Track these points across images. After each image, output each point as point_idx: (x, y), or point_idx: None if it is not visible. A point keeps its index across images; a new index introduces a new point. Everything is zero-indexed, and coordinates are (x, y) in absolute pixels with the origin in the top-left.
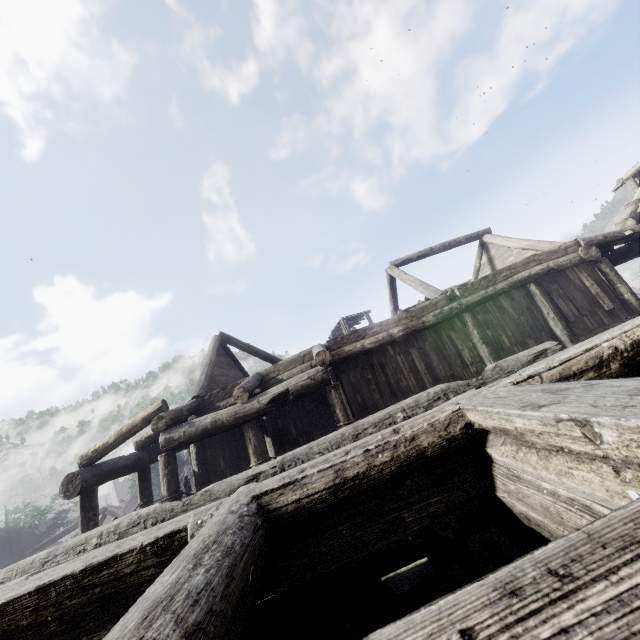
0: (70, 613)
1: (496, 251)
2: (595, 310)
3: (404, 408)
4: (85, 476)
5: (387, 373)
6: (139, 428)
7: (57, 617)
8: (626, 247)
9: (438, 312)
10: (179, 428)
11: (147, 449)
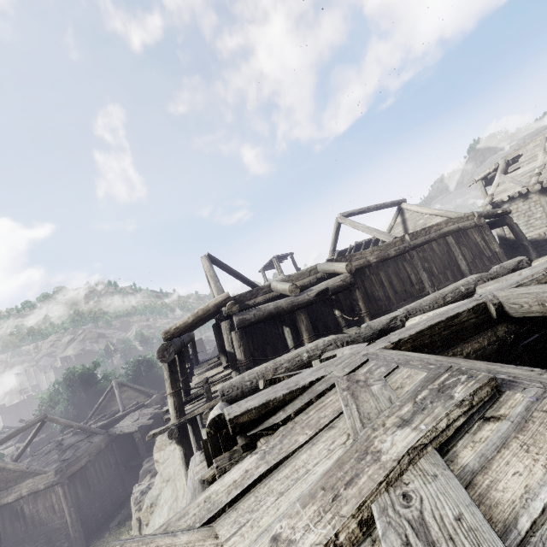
0: (445, 337)
1: (410, 215)
2: (481, 256)
3: (463, 285)
4: (174, 346)
5: (365, 286)
6: (212, 312)
7: (440, 339)
8: (493, 221)
9: (397, 248)
10: (249, 312)
11: (181, 337)
